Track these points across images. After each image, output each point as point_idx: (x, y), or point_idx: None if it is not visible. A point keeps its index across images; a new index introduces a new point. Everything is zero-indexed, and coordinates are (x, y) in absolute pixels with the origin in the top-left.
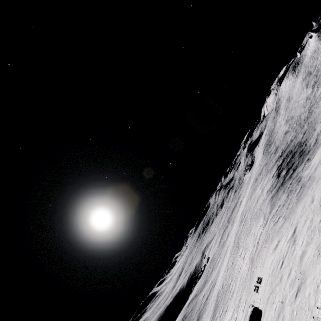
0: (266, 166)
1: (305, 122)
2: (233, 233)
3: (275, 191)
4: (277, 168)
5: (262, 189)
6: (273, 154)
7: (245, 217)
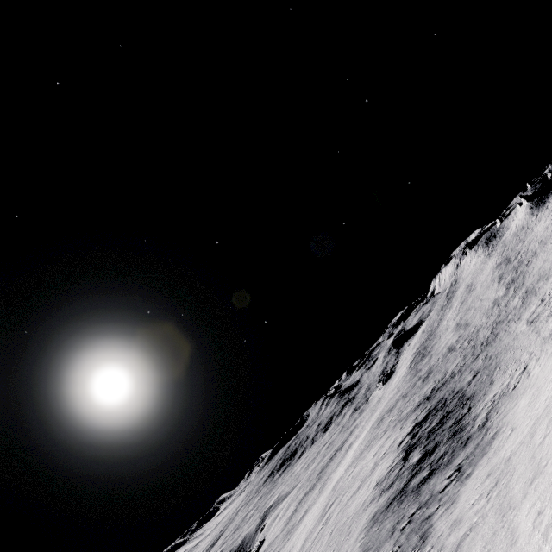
0: (403, 400)
1: (482, 349)
2: (309, 523)
3: (385, 501)
4: (412, 428)
5: (376, 462)
6: (421, 381)
7: (330, 509)
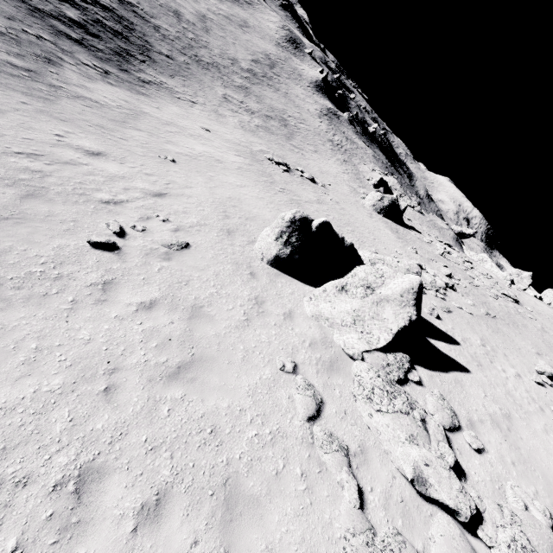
0: None
1: (192, 58)
2: None
3: None
4: None
5: None
6: None
7: None
